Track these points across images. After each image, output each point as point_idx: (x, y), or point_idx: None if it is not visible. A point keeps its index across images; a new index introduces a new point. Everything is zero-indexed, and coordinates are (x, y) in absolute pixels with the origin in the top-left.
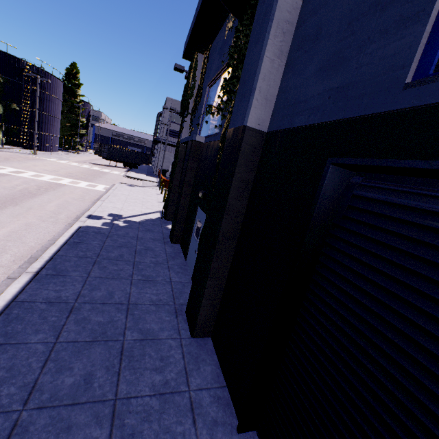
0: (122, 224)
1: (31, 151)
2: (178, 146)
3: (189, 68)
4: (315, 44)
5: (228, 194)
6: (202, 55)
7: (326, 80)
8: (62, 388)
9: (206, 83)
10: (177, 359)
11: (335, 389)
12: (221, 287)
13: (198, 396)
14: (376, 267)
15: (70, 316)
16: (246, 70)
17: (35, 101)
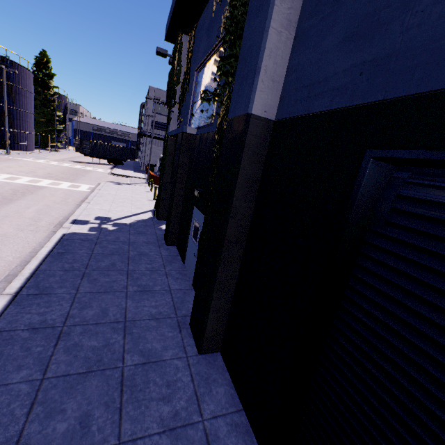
0: (111, 228)
1: (4, 151)
2: (167, 139)
3: (173, 52)
4: (336, 8)
5: (232, 195)
6: (187, 37)
7: (354, 52)
8: (54, 438)
9: (193, 67)
10: (185, 383)
11: (385, 430)
12: (229, 298)
13: (213, 426)
14: (439, 287)
15: (59, 343)
16: (246, 46)
17: (3, 95)
